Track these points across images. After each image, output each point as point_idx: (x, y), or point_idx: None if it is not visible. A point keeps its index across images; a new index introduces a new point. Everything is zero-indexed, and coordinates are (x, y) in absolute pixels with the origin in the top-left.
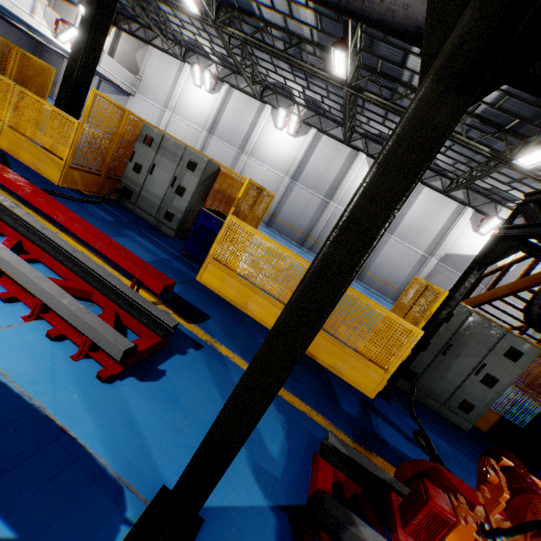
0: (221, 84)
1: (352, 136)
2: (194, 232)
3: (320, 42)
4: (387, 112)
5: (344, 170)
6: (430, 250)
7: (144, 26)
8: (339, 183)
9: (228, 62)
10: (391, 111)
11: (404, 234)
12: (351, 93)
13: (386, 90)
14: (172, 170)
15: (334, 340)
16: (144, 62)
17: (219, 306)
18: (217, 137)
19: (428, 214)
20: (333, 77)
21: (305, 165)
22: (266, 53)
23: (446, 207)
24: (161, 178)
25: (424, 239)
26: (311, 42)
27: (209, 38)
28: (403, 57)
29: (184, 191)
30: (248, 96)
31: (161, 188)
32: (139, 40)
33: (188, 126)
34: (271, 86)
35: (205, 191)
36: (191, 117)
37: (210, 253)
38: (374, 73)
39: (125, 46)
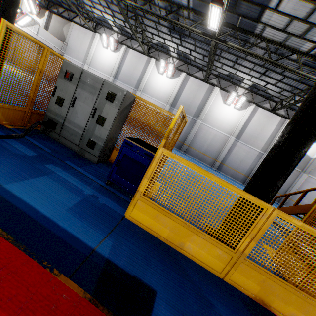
0: (121, 46)
1: (209, 76)
2: (118, 162)
3: (194, 8)
4: (238, 58)
5: (205, 99)
6: (264, 149)
7: (67, 10)
8: (202, 108)
9: (125, 30)
10: (247, 55)
11: (247, 139)
12: (214, 45)
13: (240, 42)
14: (92, 102)
15: (291, 287)
16: (68, 33)
17: (157, 257)
18: (120, 80)
19: (262, 125)
20: (204, 32)
21: (179, 96)
22: (152, 21)
23: (274, 120)
24: (82, 110)
25: (260, 142)
26: (187, 8)
27: (111, 14)
28: (259, 14)
29: (104, 121)
30: (139, 53)
31: (83, 118)
32: (65, 19)
33: (100, 74)
34: (154, 46)
35: (123, 119)
36: (102, 68)
37: (140, 189)
38: (233, 28)
39: (55, 23)
